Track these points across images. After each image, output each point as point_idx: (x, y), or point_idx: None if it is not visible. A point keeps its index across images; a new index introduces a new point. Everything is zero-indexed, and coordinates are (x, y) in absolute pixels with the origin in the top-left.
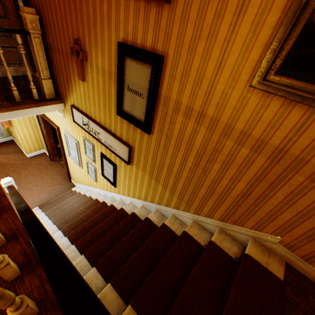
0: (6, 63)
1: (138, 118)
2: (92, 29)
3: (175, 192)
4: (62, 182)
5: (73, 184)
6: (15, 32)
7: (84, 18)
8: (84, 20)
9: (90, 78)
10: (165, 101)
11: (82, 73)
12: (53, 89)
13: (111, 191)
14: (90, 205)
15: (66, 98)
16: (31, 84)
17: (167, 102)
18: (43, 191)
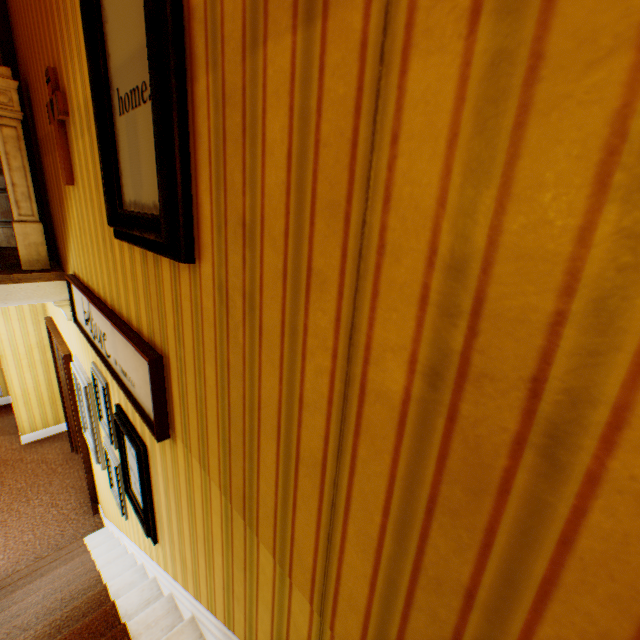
0: None
1: (153, 209)
2: (61, 6)
3: (340, 610)
4: (73, 516)
5: (101, 520)
6: None
7: None
8: (53, 3)
9: (78, 165)
10: (208, 29)
11: (64, 159)
12: (46, 248)
13: (153, 557)
14: (65, 621)
15: (67, 262)
16: None
17: (217, 25)
18: (7, 544)
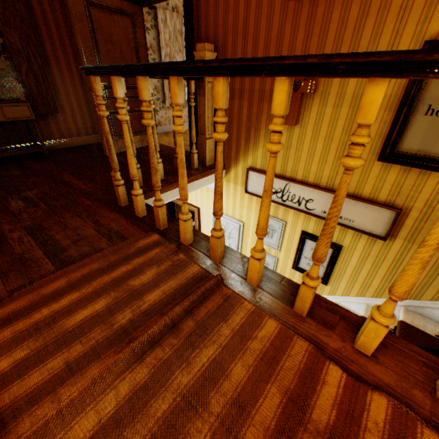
0: (133, 132)
1: None
2: (345, 40)
3: None
4: None
5: None
6: (191, 78)
7: (328, 30)
8: (327, 33)
9: (312, 118)
10: None
11: (296, 113)
12: (213, 152)
13: None
14: None
15: (235, 160)
16: (192, 147)
17: None
18: None
